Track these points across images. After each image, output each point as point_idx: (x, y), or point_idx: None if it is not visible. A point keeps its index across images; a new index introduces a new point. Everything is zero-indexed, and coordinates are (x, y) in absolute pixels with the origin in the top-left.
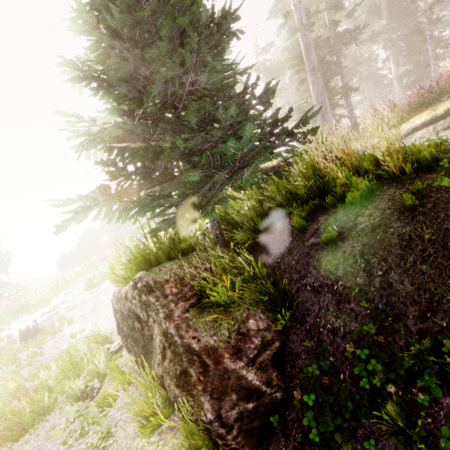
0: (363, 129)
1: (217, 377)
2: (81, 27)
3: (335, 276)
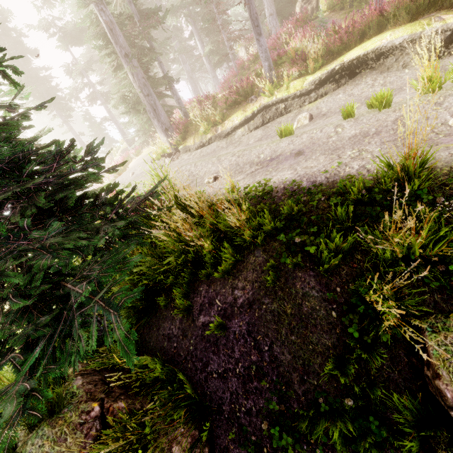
0: (195, 122)
1: None
2: None
3: (234, 359)
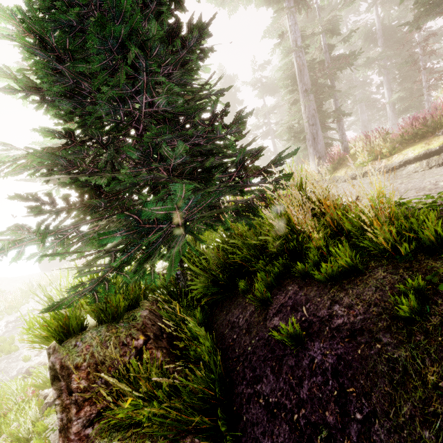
0: (354, 155)
1: None
2: (8, 29)
3: (296, 397)
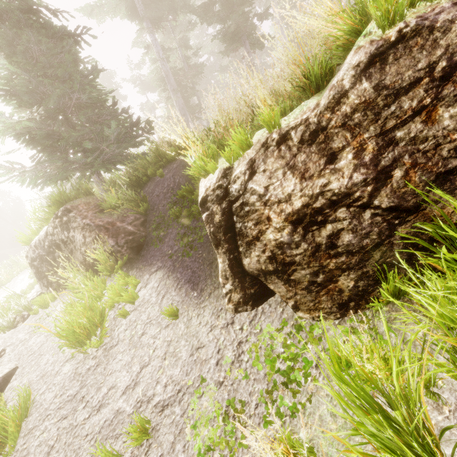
0: None
1: (114, 230)
2: None
3: (164, 187)
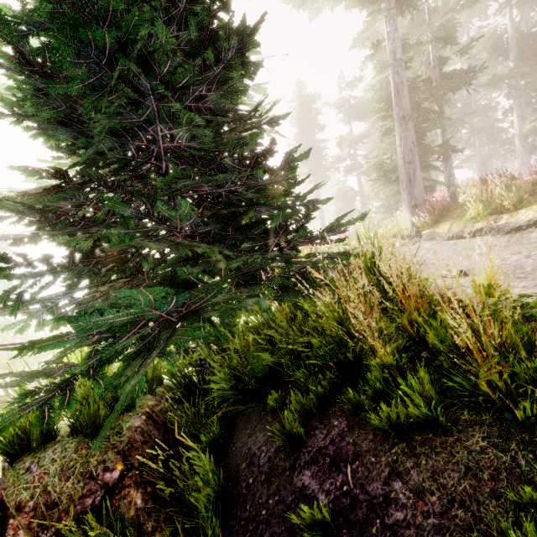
0: (464, 205)
1: None
2: None
3: None
